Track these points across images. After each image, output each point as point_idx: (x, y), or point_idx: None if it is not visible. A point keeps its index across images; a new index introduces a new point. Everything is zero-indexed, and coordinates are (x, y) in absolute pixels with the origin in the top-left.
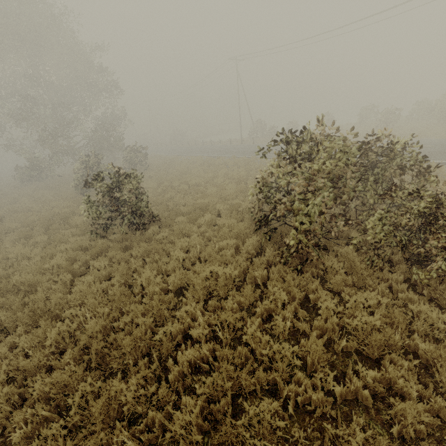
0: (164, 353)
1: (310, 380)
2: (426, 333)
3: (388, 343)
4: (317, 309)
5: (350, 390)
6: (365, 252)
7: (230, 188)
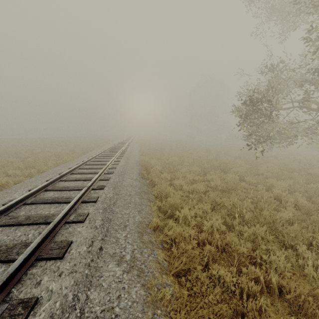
0: None
1: None
2: None
3: None
4: None
5: None
6: None
7: None
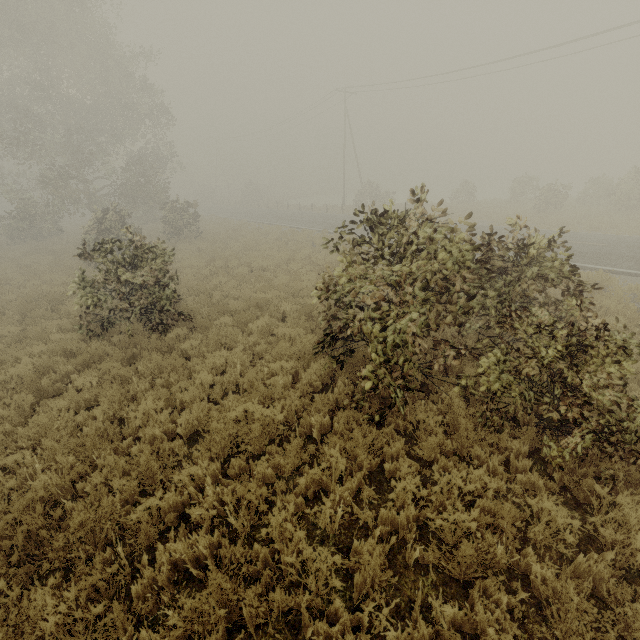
0: (142, 542)
1: (352, 615)
2: (549, 543)
3: (482, 562)
4: (394, 486)
5: (413, 638)
6: (481, 400)
7: (309, 279)
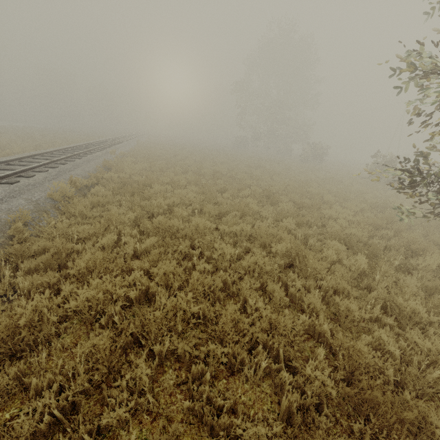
0: None
1: None
2: None
3: None
4: None
5: None
6: None
7: None
